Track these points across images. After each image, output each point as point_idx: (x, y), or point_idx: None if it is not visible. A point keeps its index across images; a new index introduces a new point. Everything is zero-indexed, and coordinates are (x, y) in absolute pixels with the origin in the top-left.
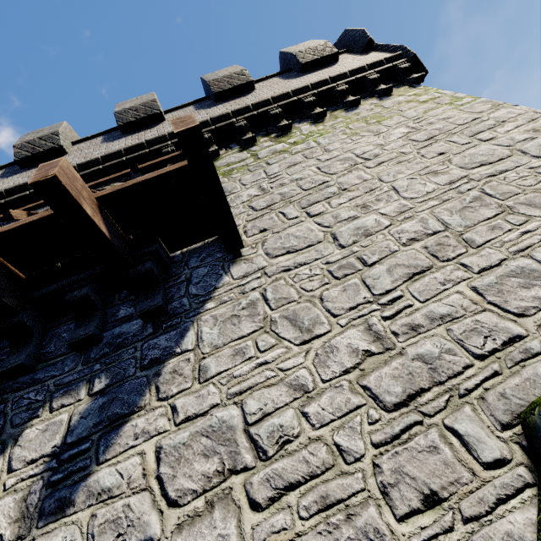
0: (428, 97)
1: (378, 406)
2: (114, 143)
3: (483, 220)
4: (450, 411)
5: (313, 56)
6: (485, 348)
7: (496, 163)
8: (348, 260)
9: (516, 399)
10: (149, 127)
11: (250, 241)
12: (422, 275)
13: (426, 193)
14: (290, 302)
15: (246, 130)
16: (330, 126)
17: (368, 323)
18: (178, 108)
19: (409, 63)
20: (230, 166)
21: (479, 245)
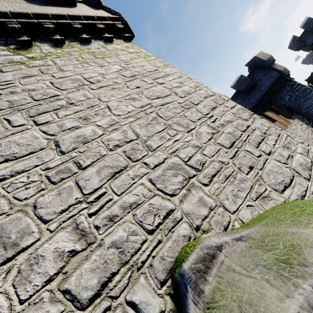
0: (133, 50)
1: (75, 307)
2: None
3: (157, 132)
4: (131, 286)
5: None
6: (154, 224)
7: (164, 98)
8: (66, 165)
9: (169, 258)
10: None
11: None
12: (120, 173)
13: (128, 112)
14: None
15: None
16: (67, 52)
17: (77, 222)
18: None
19: (123, 26)
20: None
21: (154, 149)
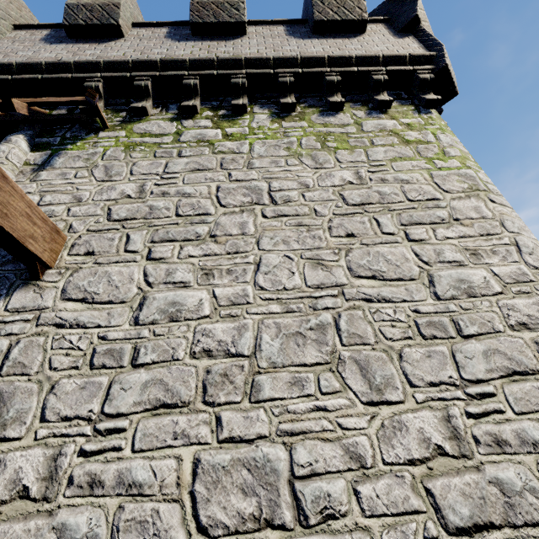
0: (417, 136)
1: None
2: (49, 47)
3: (297, 363)
4: None
5: (333, 14)
6: None
7: (389, 283)
8: (124, 346)
9: None
10: (100, 39)
11: (65, 262)
12: (169, 410)
13: (281, 289)
14: (23, 374)
15: (194, 93)
16: (285, 128)
17: (62, 450)
18: (151, 25)
19: (433, 75)
20: (144, 137)
21: (260, 400)
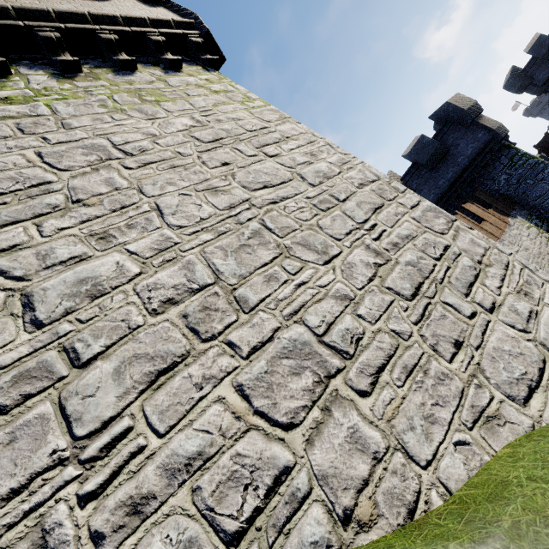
0: (221, 87)
1: None
2: None
3: (260, 266)
4: None
5: None
6: (243, 514)
7: (279, 187)
8: (42, 358)
9: None
10: None
11: None
12: (171, 373)
13: (200, 221)
14: None
15: None
16: (83, 88)
17: (45, 526)
18: None
19: (202, 39)
20: None
21: (253, 307)
